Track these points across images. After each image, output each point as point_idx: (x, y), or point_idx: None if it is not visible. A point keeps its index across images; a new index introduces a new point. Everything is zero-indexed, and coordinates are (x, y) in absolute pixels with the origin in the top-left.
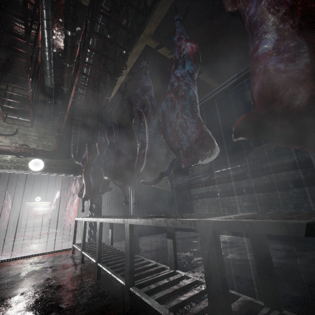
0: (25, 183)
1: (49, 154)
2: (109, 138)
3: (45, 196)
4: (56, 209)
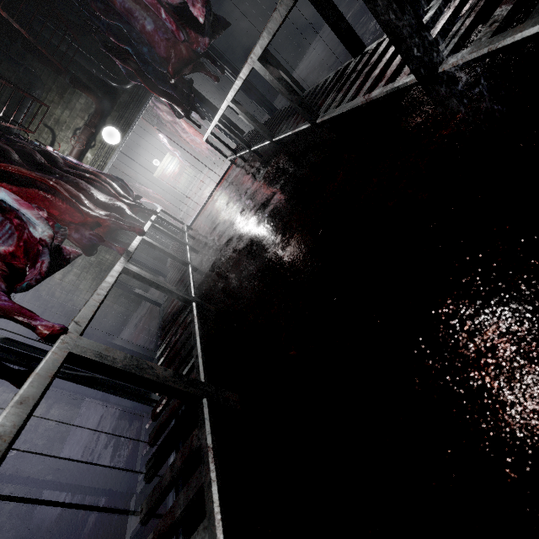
0: (126, 163)
1: (101, 113)
2: (113, 20)
3: (157, 154)
4: (182, 153)
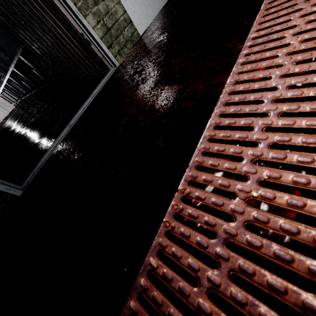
0: None
1: None
2: None
3: None
4: None
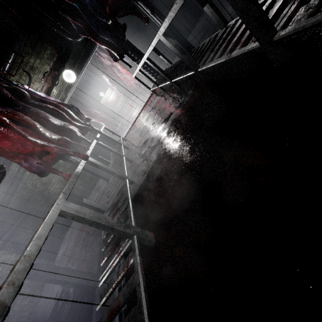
0: (83, 95)
1: (61, 60)
2: None
3: (102, 89)
4: (118, 87)
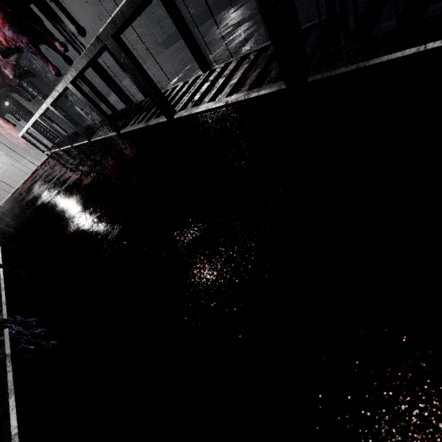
0: None
1: None
2: None
3: None
4: None
